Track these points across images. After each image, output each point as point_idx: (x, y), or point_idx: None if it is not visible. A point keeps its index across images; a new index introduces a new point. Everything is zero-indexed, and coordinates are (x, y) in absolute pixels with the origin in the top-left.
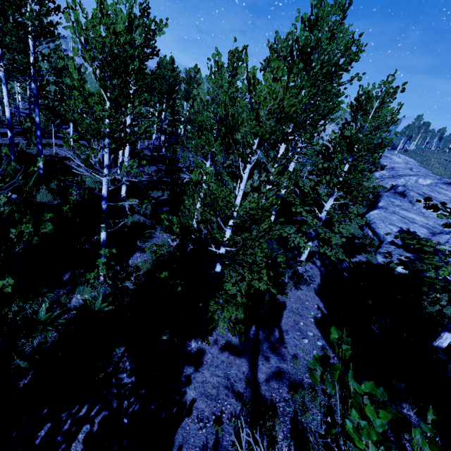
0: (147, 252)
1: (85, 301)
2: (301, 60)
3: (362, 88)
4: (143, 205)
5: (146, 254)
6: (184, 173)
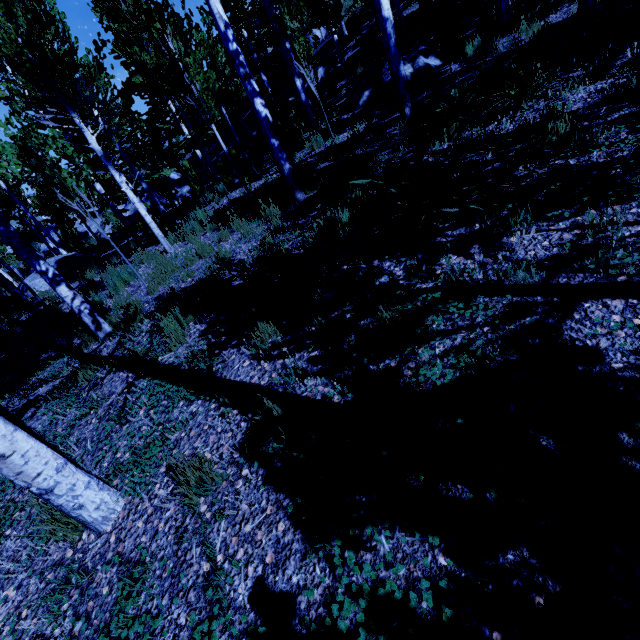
0: None
1: None
2: None
3: None
4: None
5: None
6: None
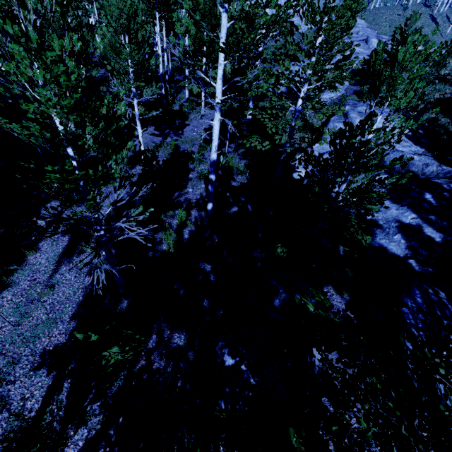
0: None
1: None
2: None
3: None
4: (100, 87)
5: None
6: None
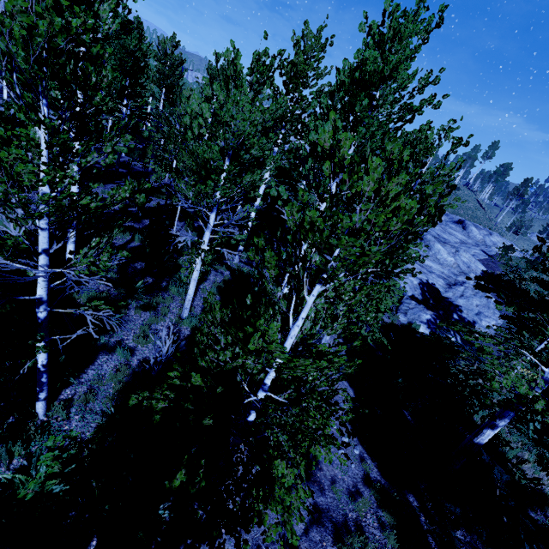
0: (118, 352)
1: (13, 481)
2: (365, 93)
3: (423, 134)
4: None
5: (116, 356)
6: (161, 198)
